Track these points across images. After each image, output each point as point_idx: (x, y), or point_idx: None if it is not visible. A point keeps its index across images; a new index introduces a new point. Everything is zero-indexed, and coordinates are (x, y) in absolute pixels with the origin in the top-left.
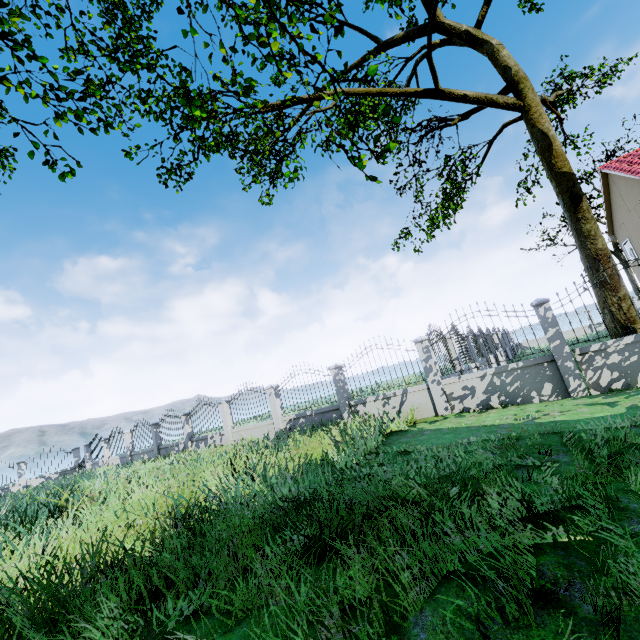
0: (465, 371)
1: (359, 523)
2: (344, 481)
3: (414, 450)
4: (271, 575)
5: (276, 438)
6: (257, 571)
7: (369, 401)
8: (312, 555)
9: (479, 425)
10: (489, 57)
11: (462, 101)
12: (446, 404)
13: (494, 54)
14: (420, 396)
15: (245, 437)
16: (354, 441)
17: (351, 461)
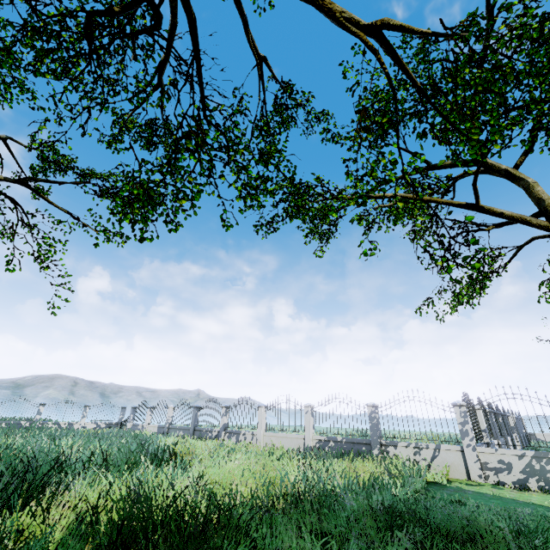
0: (491, 445)
1: (464, 539)
2: (432, 504)
3: (466, 503)
4: (426, 546)
5: (316, 453)
6: (399, 544)
7: (400, 445)
8: (453, 543)
9: (525, 501)
10: (524, 189)
11: (498, 216)
12: (480, 471)
13: (529, 188)
14: (453, 456)
15: (275, 443)
16: (404, 477)
17: (406, 494)
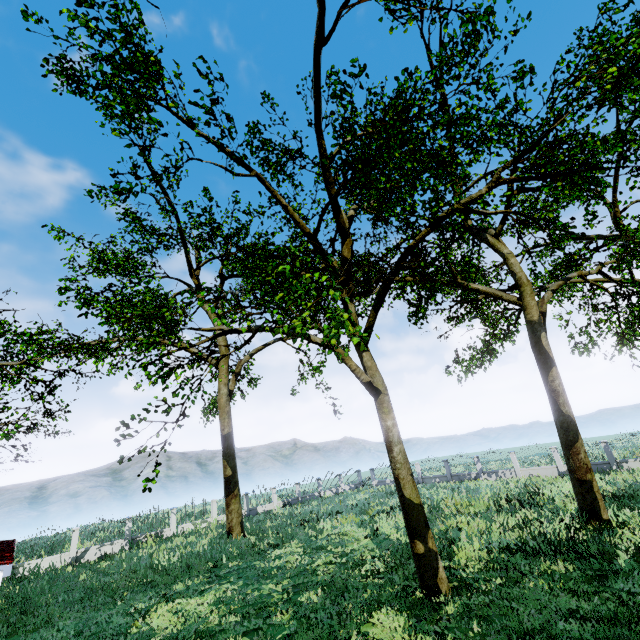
0: None
1: None
2: None
3: None
4: None
5: None
6: None
7: (630, 461)
8: None
9: None
10: None
11: None
12: None
13: None
14: None
15: (532, 473)
16: None
17: None
